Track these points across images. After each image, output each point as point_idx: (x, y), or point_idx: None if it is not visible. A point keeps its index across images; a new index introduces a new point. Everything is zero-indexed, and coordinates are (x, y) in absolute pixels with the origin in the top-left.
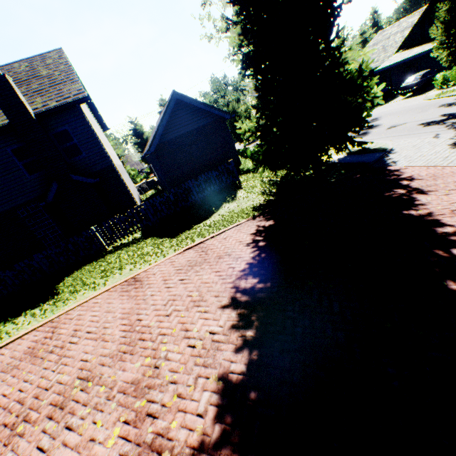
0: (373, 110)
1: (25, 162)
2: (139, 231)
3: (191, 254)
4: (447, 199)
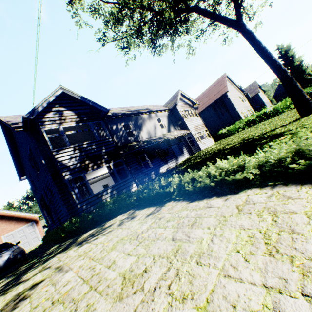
0: None
1: None
2: None
3: None
4: None
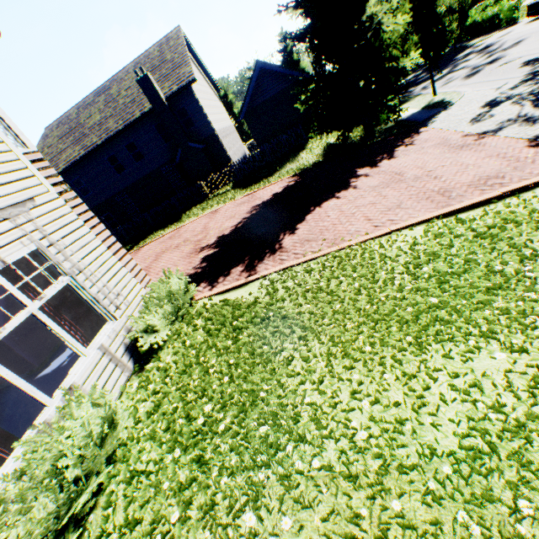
0: None
1: (162, 135)
2: (229, 185)
3: (245, 199)
4: (391, 163)
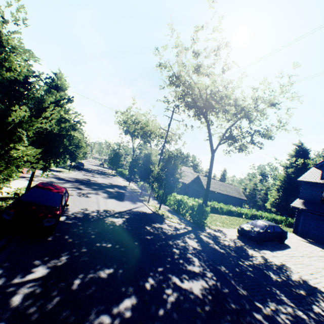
0: (124, 180)
1: None
2: None
3: None
4: None
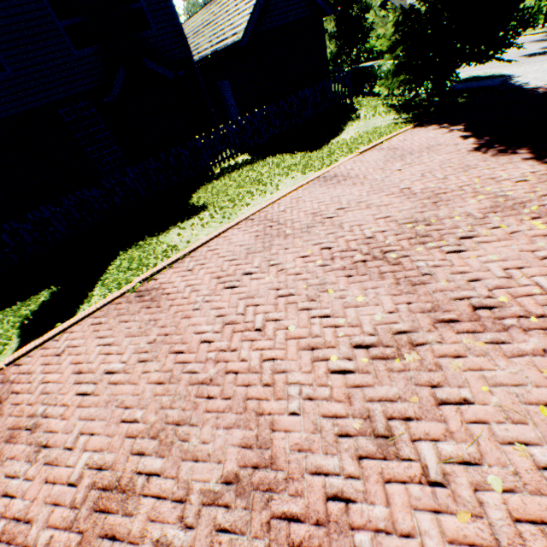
0: None
1: (67, 24)
2: (249, 151)
3: (378, 153)
4: None
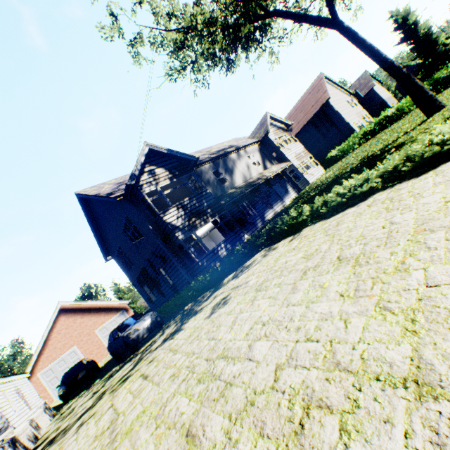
0: None
1: None
2: None
3: None
4: None
